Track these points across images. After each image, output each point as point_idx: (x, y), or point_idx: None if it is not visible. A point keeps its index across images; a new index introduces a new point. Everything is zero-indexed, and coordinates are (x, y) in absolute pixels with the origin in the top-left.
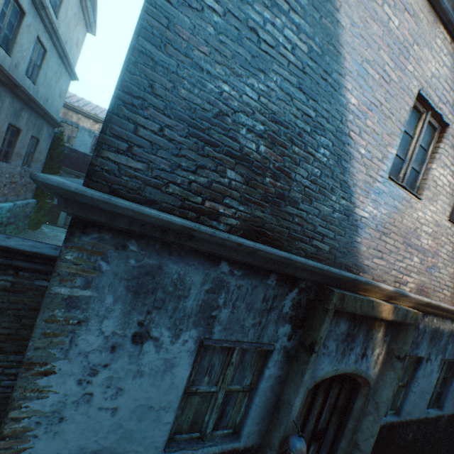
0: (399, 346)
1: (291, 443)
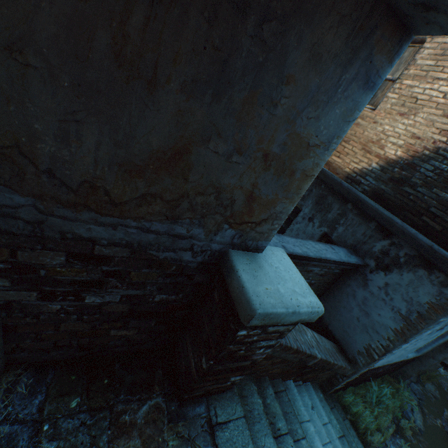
0: None
1: None
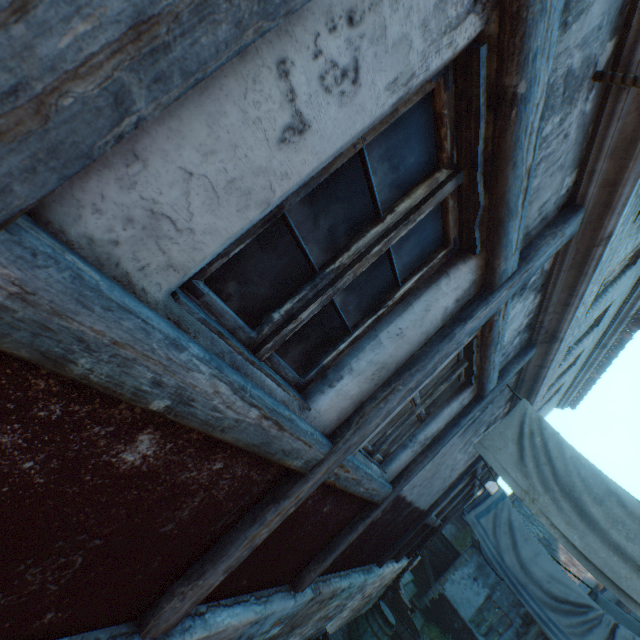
0: None
1: None
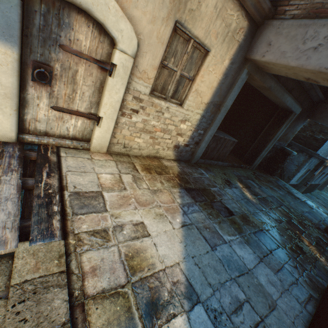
0: (322, 170)
1: (307, 183)
